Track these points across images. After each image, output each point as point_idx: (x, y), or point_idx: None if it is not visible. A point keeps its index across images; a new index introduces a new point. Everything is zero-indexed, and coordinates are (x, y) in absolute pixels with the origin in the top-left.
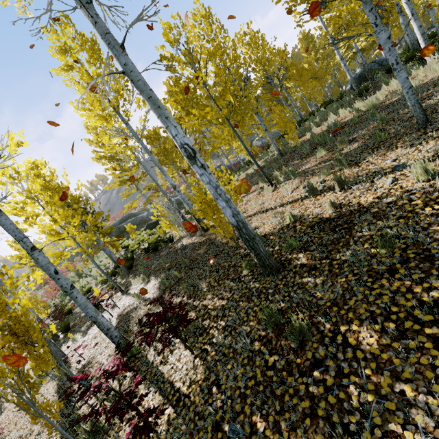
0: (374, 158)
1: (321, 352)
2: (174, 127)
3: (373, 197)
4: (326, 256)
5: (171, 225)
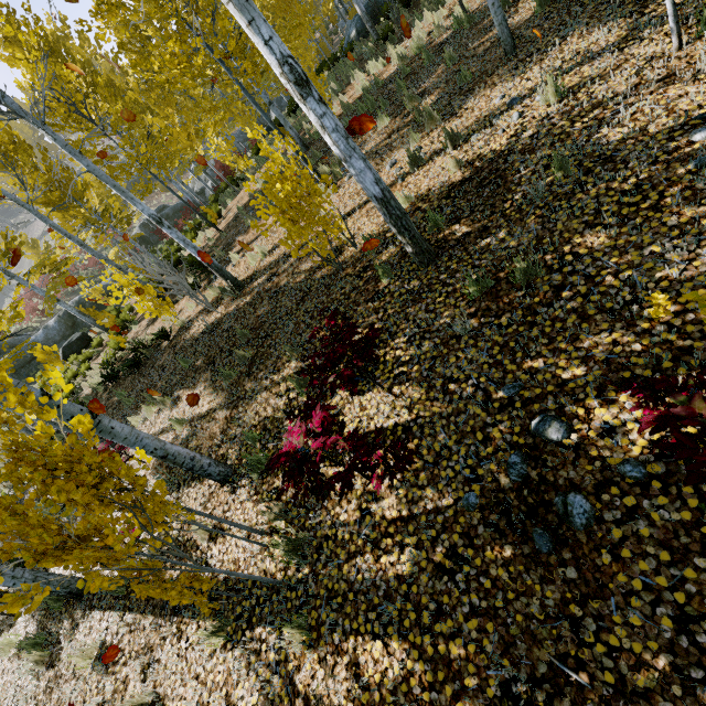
0: (474, 103)
1: (557, 278)
2: (263, 21)
3: (506, 138)
4: (492, 212)
5: (160, 305)
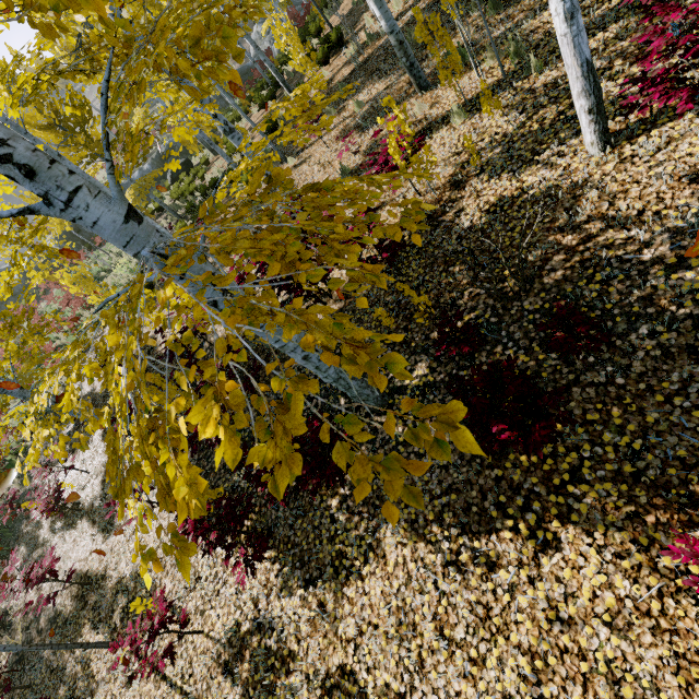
0: None
1: None
2: None
3: None
4: None
5: (308, 59)
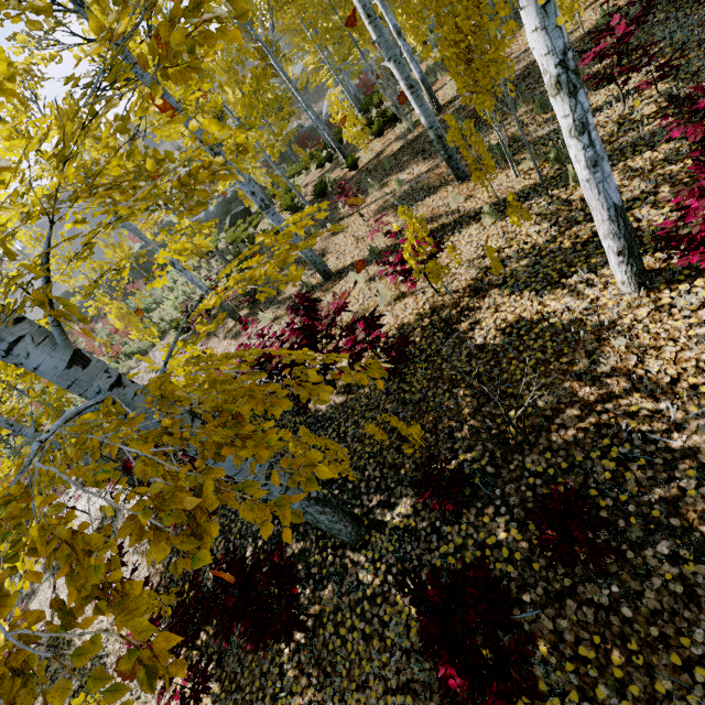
0: None
1: None
2: None
3: None
4: None
5: (361, 133)
